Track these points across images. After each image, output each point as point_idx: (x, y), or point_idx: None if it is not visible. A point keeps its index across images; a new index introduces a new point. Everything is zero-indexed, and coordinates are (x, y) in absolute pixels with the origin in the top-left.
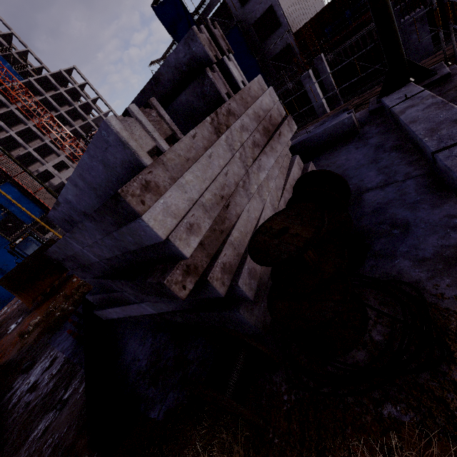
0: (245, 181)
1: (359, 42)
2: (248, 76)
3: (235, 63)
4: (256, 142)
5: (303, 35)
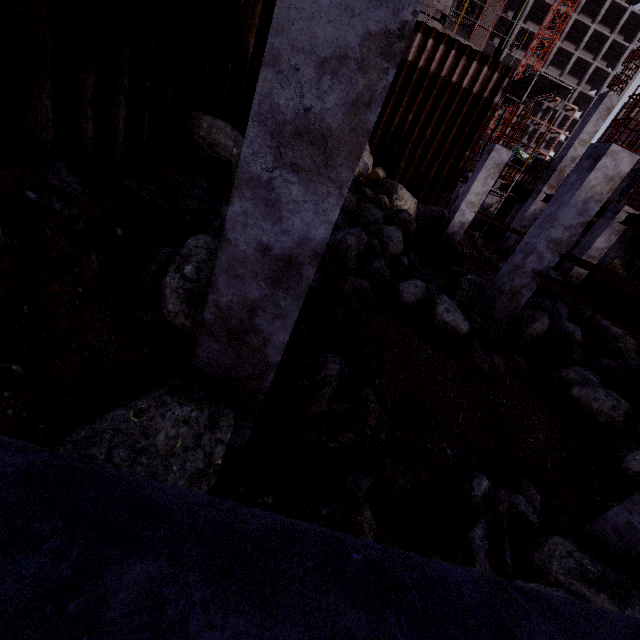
0: None
1: None
2: None
3: None
4: None
5: None
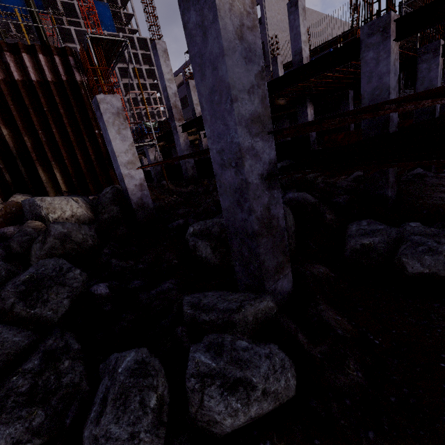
0: None
1: None
2: None
3: None
4: None
5: None
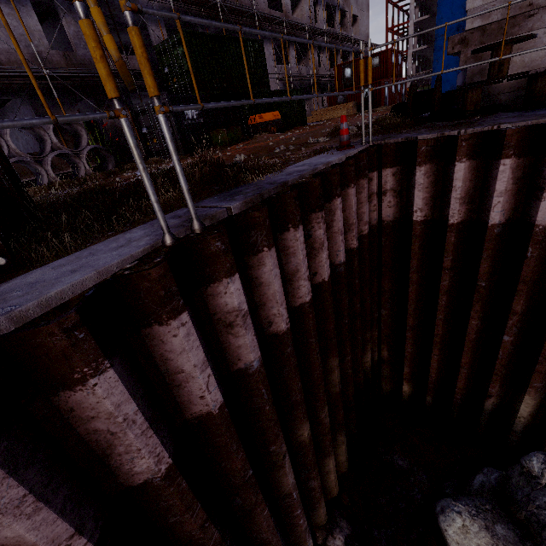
0: None
1: None
2: None
3: None
4: None
5: None
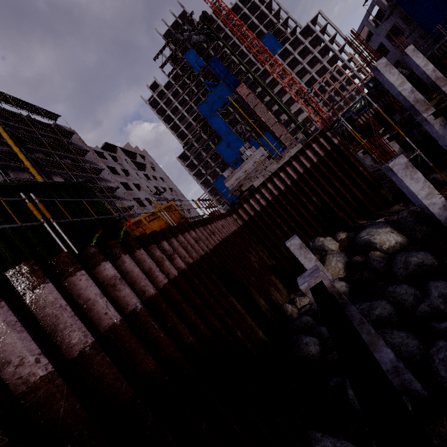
0: (245, 178)
1: None
2: None
3: (249, 151)
4: (251, 168)
5: None
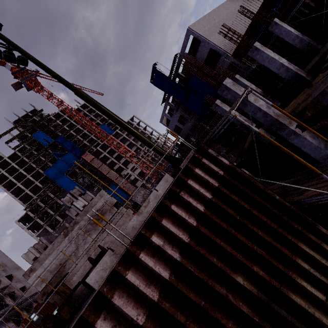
0: (76, 252)
1: (275, 44)
2: (210, 92)
3: (81, 199)
4: (87, 230)
5: (239, 52)
